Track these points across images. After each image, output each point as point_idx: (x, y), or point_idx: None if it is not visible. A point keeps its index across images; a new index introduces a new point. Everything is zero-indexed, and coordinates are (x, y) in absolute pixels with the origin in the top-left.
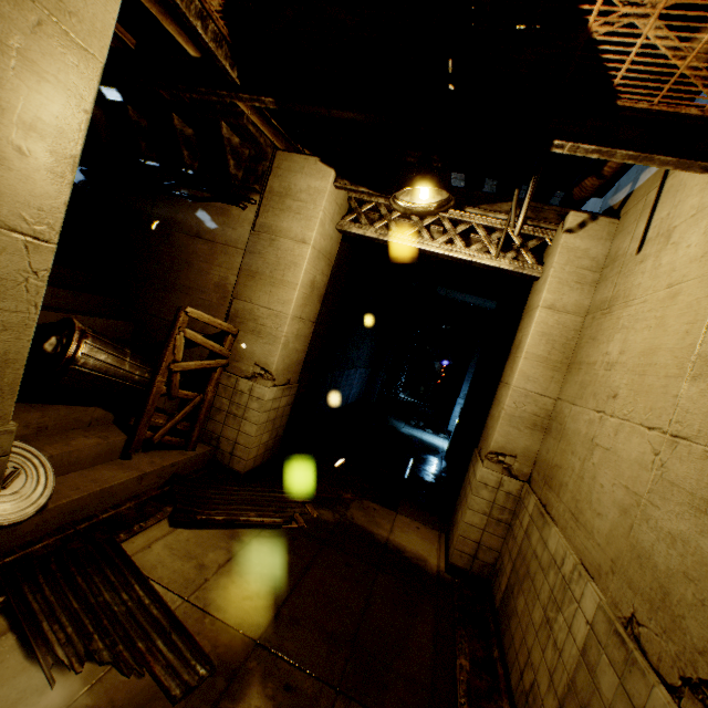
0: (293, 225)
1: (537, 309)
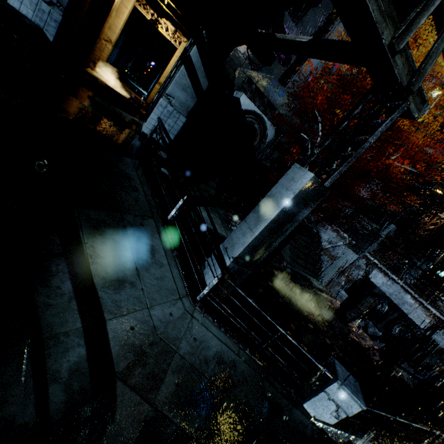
0: (125, 1)
1: (174, 56)
